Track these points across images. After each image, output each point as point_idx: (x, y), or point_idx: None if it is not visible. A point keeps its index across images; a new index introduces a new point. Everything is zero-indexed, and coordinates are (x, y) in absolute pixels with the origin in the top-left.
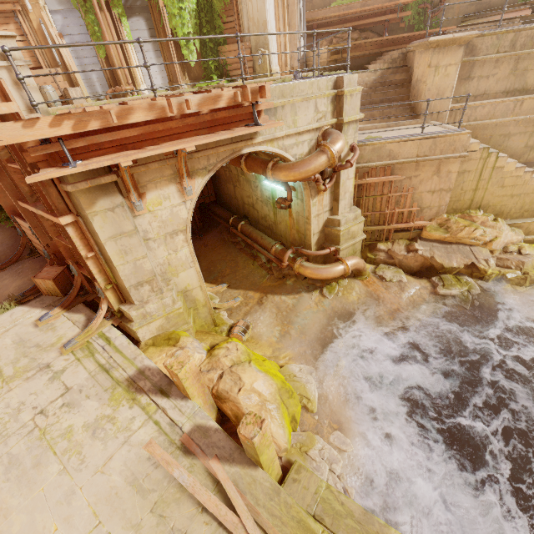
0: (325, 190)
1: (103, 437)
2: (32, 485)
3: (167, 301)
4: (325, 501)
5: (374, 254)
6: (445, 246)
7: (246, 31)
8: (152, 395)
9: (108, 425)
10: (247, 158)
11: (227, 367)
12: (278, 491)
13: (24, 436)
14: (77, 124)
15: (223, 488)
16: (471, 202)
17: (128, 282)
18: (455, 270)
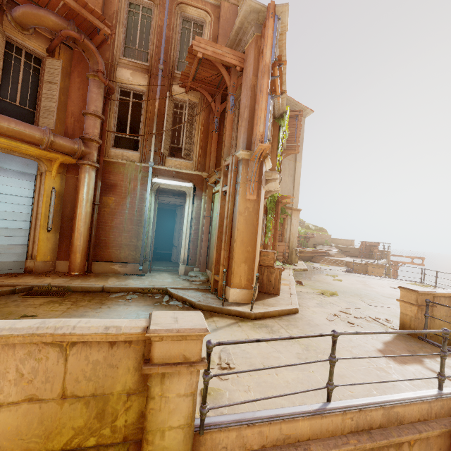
0: None
1: None
2: None
3: None
4: None
5: None
6: None
7: (287, 237)
8: None
9: None
10: None
11: None
12: None
13: None
14: None
15: None
16: None
17: None
18: None
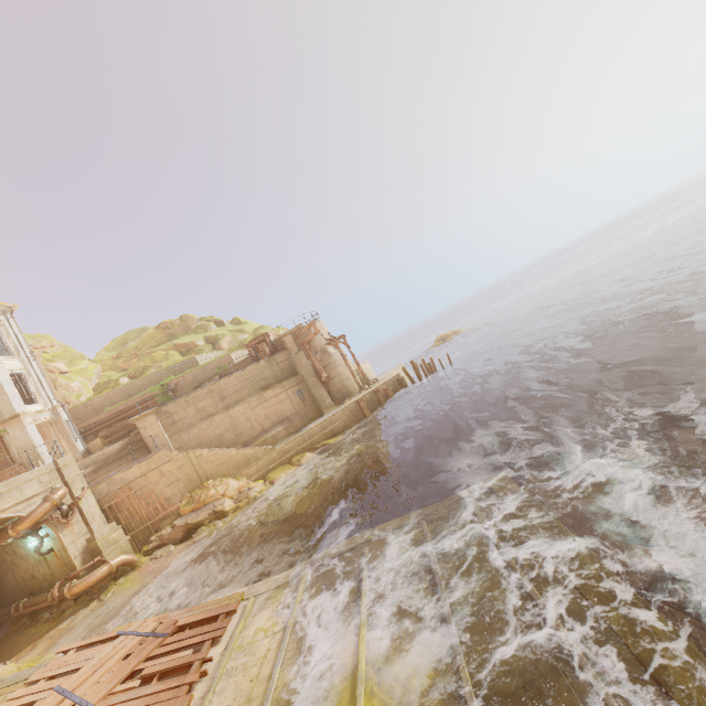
0: (69, 521)
1: None
2: None
3: None
4: None
5: (149, 546)
6: (197, 511)
7: (17, 456)
8: None
9: None
10: None
11: None
12: None
13: None
14: None
15: None
16: (201, 478)
17: None
18: (205, 522)
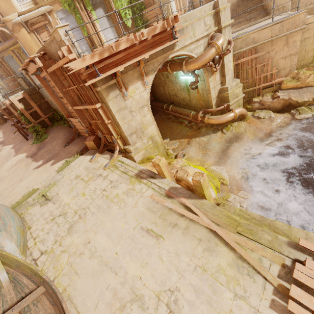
0: (216, 71)
1: (132, 196)
2: (109, 213)
3: (144, 141)
4: (240, 215)
5: (251, 105)
6: (298, 90)
7: None
8: (147, 179)
9: (132, 191)
10: (170, 64)
11: (179, 167)
12: (215, 207)
13: (100, 199)
14: (100, 55)
15: (188, 208)
16: (313, 58)
17: (126, 133)
18: (306, 103)
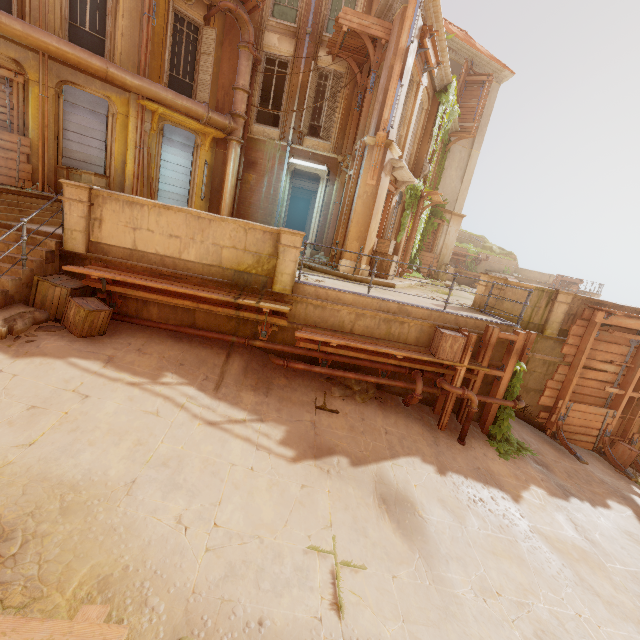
0: None
1: None
2: None
3: None
4: None
5: None
6: None
7: (439, 248)
8: None
9: None
10: None
11: None
12: None
13: None
14: None
15: None
16: None
17: None
18: None
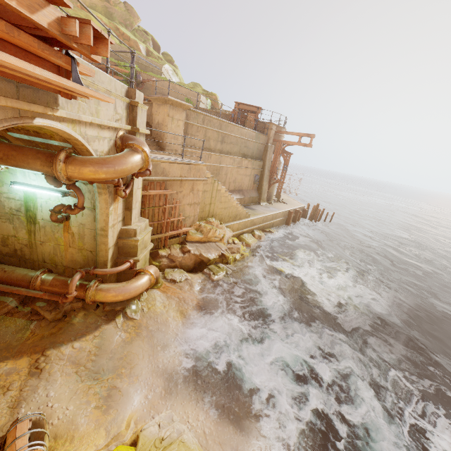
0: (125, 196)
1: None
2: None
3: None
4: None
5: (158, 261)
6: (203, 245)
7: None
8: None
9: None
10: None
11: None
12: None
13: None
14: None
15: None
16: (209, 212)
17: None
18: (215, 261)
